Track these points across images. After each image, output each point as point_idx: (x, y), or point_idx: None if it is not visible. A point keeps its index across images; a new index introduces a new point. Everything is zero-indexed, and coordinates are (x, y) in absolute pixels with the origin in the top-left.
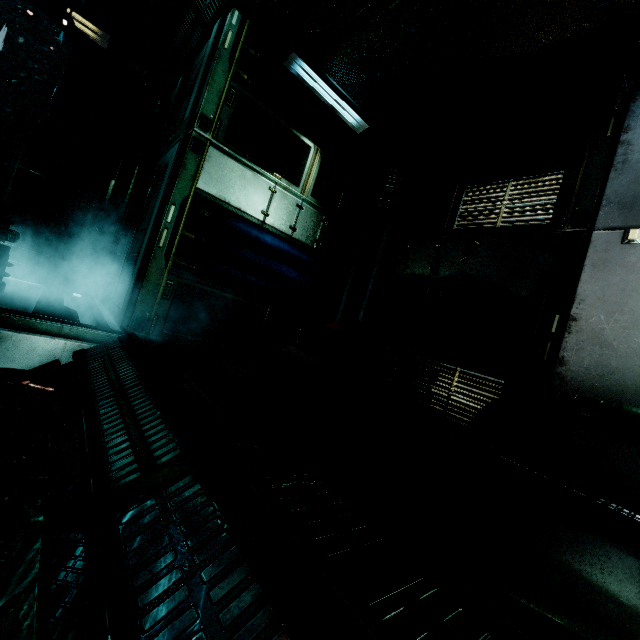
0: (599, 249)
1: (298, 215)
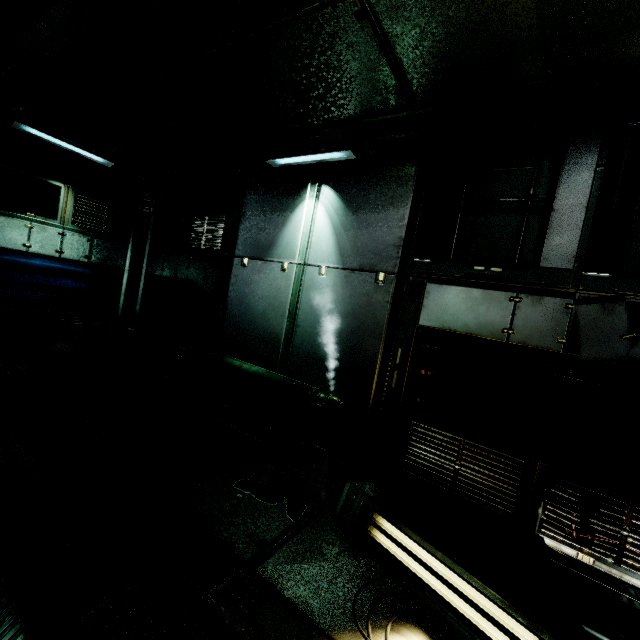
0: (235, 268)
1: (63, 241)
